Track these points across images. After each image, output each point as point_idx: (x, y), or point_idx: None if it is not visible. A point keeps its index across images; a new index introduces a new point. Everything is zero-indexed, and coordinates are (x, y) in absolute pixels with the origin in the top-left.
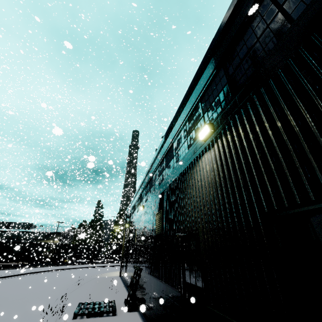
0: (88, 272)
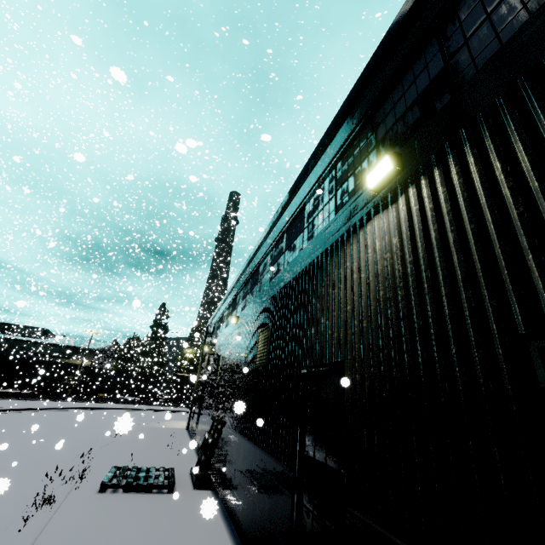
0: (136, 417)
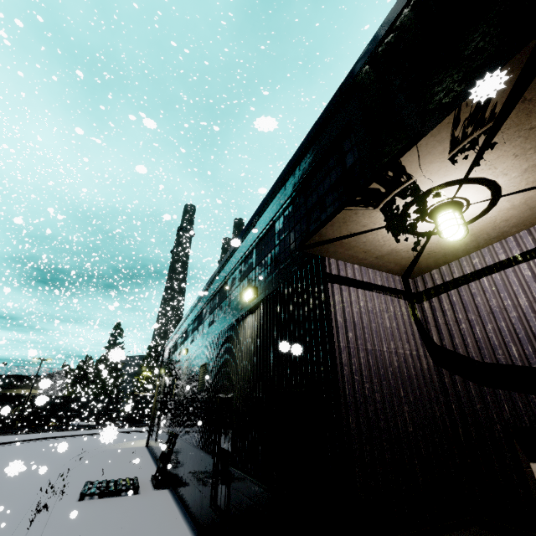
0: (94, 442)
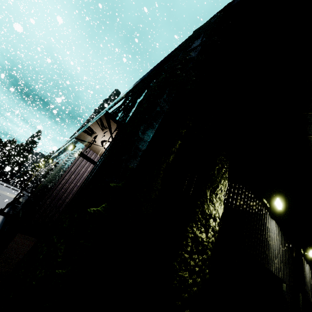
0: None
